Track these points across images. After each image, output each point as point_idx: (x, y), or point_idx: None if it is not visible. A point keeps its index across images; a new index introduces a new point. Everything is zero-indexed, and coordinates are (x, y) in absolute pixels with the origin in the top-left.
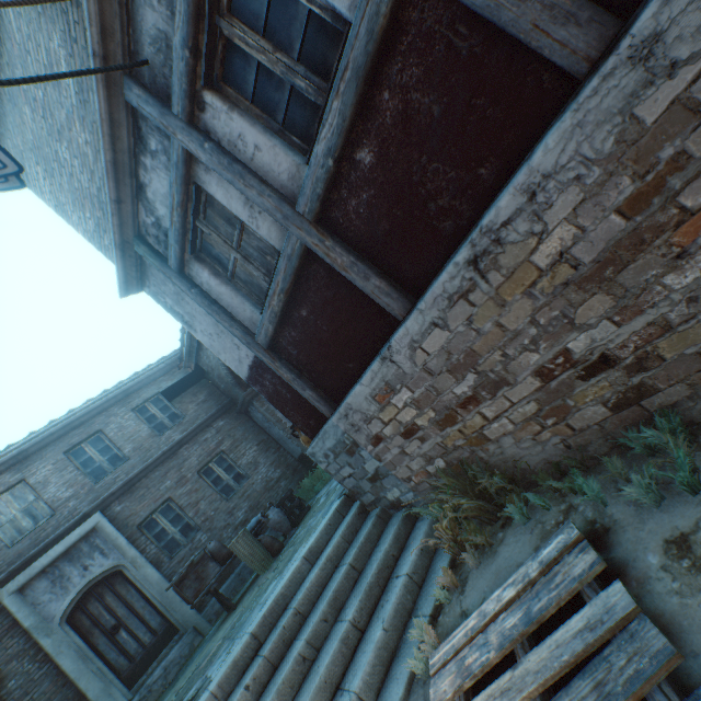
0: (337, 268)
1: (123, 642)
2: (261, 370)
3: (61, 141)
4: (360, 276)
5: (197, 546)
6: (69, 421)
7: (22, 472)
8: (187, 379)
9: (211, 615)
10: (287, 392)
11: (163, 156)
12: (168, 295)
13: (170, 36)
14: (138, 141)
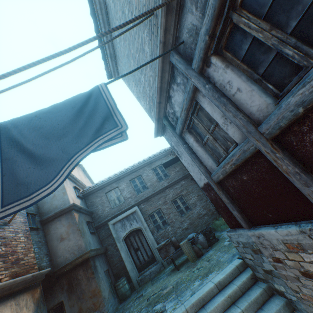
0: (280, 170)
1: (138, 255)
2: (210, 188)
3: (142, 74)
4: (300, 182)
5: (167, 231)
6: (132, 169)
7: (117, 184)
8: (172, 160)
9: (168, 261)
10: (222, 203)
11: (182, 85)
12: (172, 141)
13: (198, 27)
14: (172, 78)
